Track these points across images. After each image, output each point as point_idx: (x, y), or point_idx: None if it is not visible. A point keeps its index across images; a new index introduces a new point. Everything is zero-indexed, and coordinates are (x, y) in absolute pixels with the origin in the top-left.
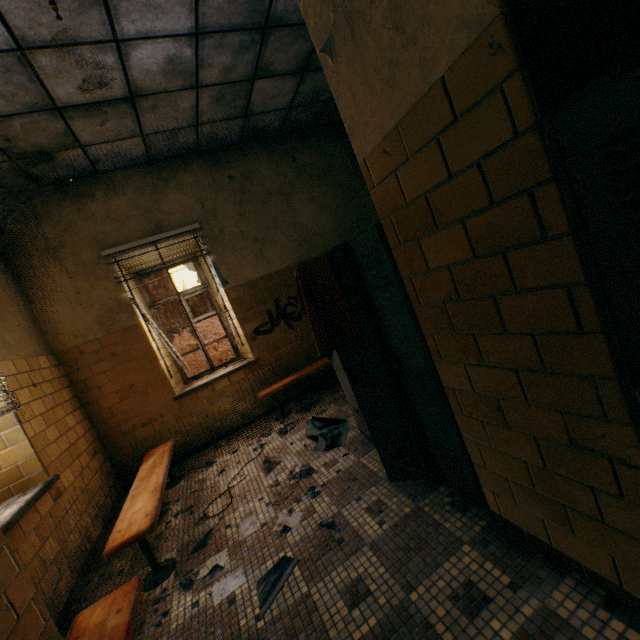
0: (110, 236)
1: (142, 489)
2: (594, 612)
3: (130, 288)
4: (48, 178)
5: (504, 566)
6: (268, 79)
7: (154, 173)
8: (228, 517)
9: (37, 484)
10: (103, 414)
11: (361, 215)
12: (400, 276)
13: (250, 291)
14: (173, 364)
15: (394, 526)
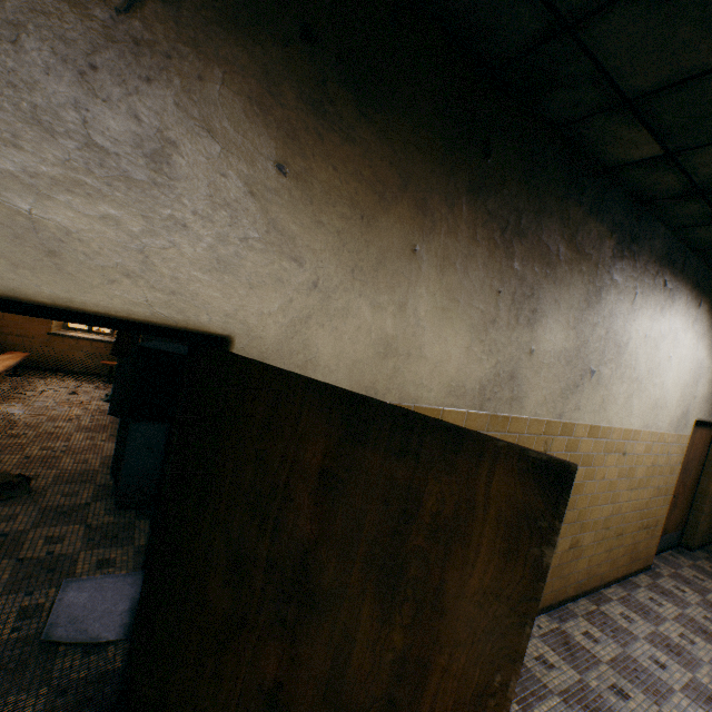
0: None
1: None
2: (113, 448)
3: None
4: None
5: (109, 438)
6: None
7: None
8: (33, 398)
9: None
10: None
11: None
12: None
13: None
14: None
15: (94, 424)
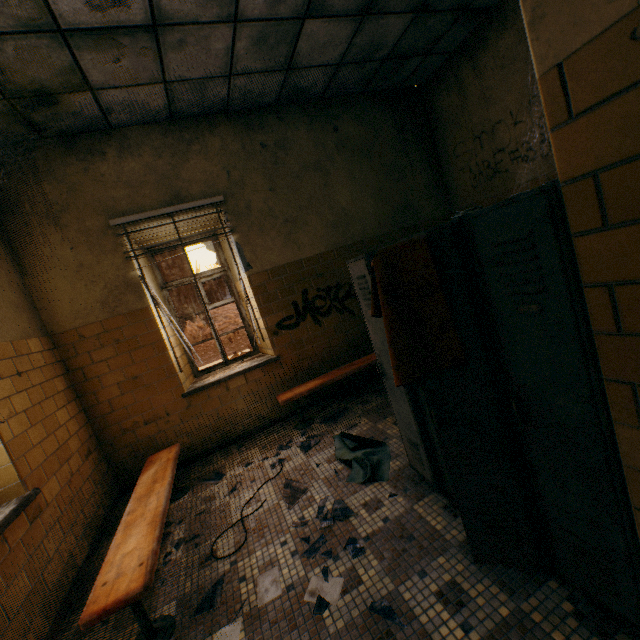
0: (120, 203)
1: (138, 515)
2: None
3: (140, 265)
4: (52, 128)
5: None
6: (321, 20)
7: (175, 133)
8: (242, 563)
9: (11, 499)
10: (101, 408)
11: (406, 200)
12: (577, 281)
13: (275, 279)
14: (183, 354)
15: (489, 639)
